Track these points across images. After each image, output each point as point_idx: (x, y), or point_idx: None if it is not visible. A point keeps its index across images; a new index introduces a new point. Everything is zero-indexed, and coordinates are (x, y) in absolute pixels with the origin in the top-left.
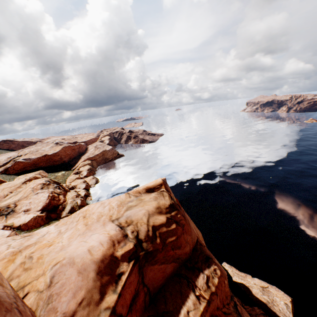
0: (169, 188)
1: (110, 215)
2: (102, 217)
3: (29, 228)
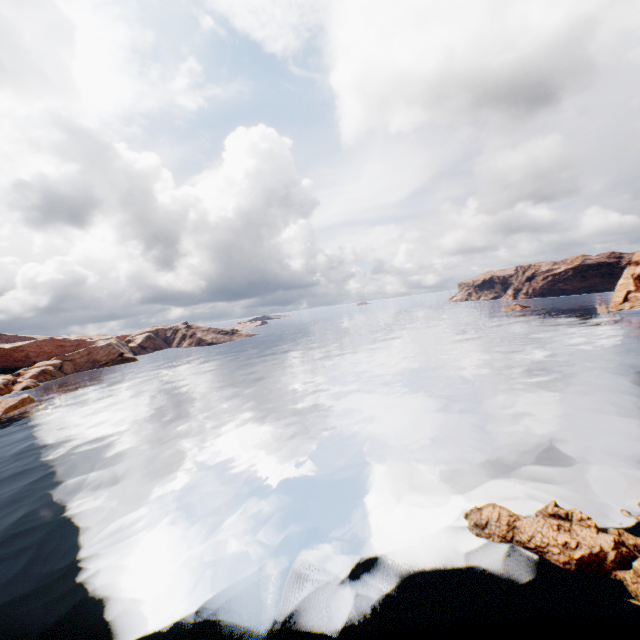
0: None
1: None
2: None
3: None
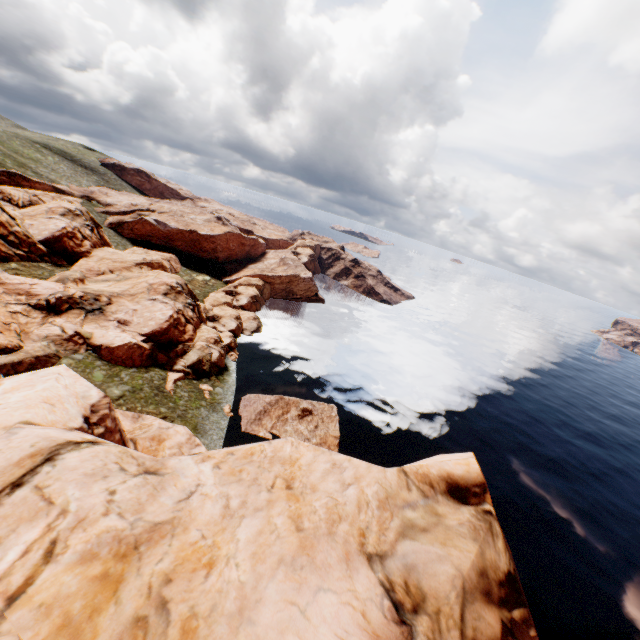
0: None
1: (361, 527)
2: (341, 522)
3: (113, 360)
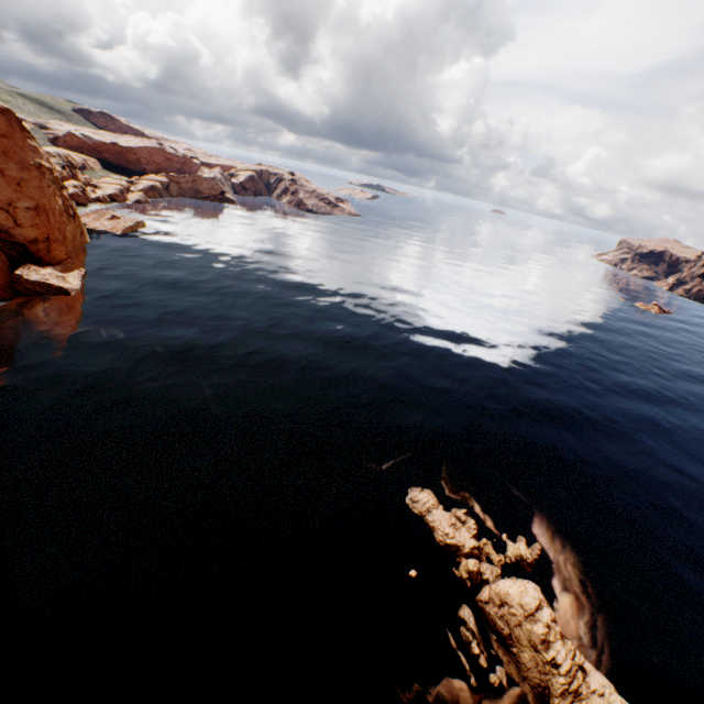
0: (1, 116)
1: None
2: None
3: None
